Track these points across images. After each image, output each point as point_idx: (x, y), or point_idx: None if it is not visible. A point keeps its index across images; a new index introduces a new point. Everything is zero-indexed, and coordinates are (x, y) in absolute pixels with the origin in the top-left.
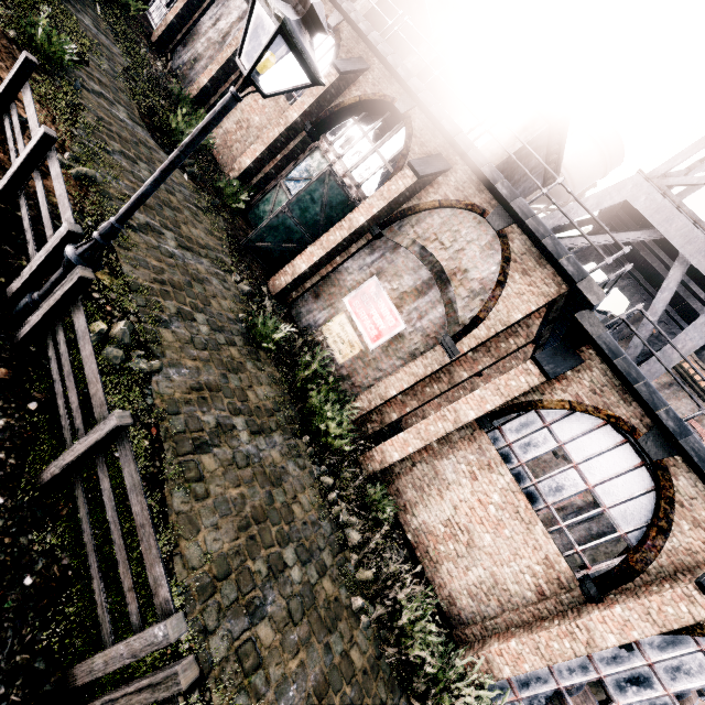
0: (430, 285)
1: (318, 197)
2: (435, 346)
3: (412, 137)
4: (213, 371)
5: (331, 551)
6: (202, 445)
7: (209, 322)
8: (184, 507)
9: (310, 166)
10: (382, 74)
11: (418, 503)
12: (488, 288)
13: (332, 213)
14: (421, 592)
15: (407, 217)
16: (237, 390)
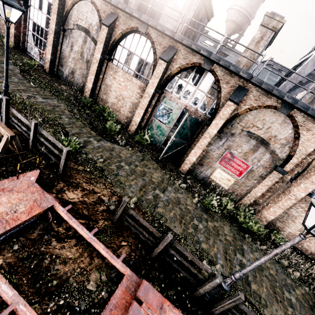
0: (258, 146)
1: (185, 126)
2: (271, 170)
3: (219, 80)
4: (218, 243)
5: (286, 276)
6: (247, 282)
7: (197, 219)
8: (269, 314)
9: (165, 107)
10: (186, 51)
11: (284, 227)
12: (290, 140)
13: (192, 128)
14: (303, 258)
15: (233, 120)
16: (226, 241)
